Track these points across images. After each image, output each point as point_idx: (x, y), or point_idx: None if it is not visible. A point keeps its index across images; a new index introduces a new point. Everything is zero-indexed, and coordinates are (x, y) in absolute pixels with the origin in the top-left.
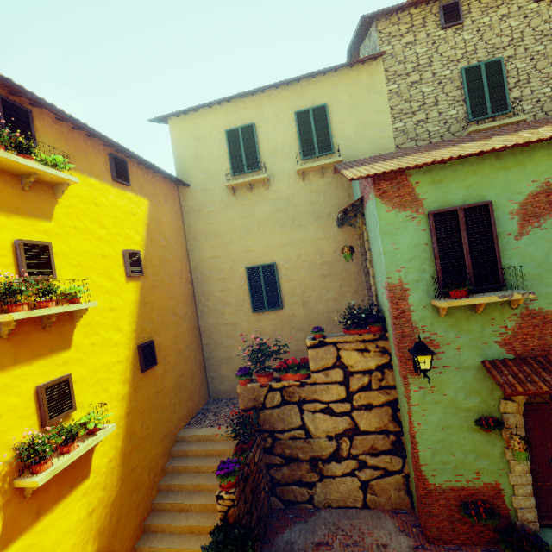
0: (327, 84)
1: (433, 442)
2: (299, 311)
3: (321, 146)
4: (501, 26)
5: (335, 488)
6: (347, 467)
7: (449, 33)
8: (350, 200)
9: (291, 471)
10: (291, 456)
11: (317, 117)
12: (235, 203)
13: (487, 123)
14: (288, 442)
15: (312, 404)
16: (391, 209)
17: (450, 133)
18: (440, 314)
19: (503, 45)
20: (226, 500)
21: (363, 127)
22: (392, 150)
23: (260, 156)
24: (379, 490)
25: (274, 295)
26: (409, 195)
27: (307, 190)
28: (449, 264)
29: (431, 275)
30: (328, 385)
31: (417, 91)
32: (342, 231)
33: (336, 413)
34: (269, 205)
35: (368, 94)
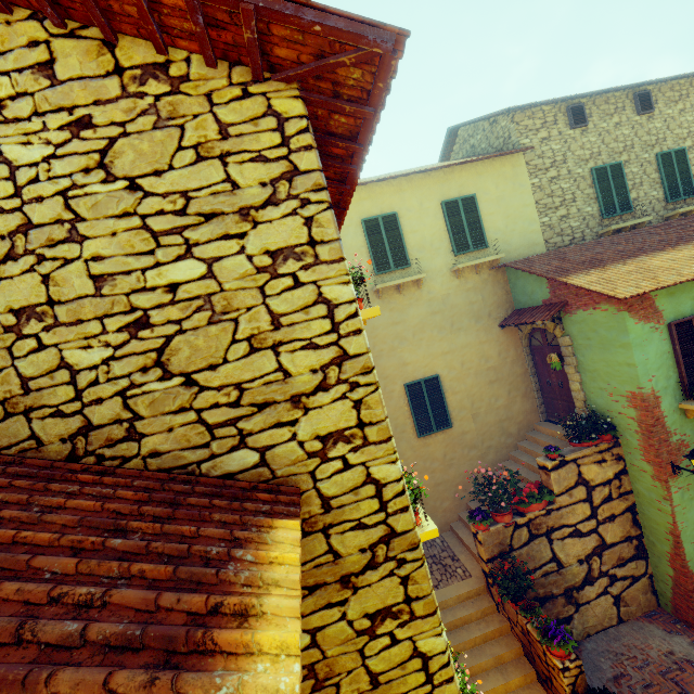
0: (472, 172)
1: (693, 536)
2: (470, 426)
3: (474, 240)
4: (616, 133)
5: (591, 614)
6: (599, 586)
7: (577, 133)
8: (509, 298)
9: (547, 612)
10: (545, 595)
11: (467, 208)
12: (381, 307)
13: (624, 223)
14: (541, 581)
15: (560, 531)
16: (638, 321)
17: (589, 229)
18: (687, 416)
19: (619, 150)
20: (572, 670)
21: (512, 220)
22: (542, 245)
23: (406, 251)
24: (629, 599)
25: (442, 412)
26: (650, 307)
27: (463, 288)
28: (691, 369)
29: (676, 381)
30: (573, 505)
31: (557, 187)
32: (505, 331)
33: (584, 533)
34: (423, 308)
35: (513, 186)
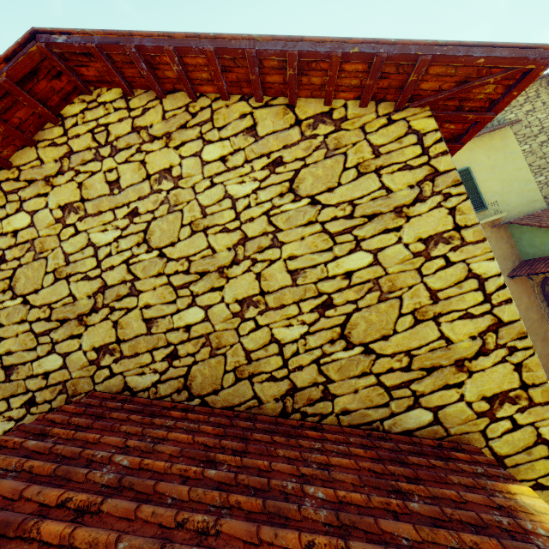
0: (463, 149)
1: None
2: None
3: (473, 204)
4: None
5: None
6: None
7: None
8: (514, 250)
9: None
10: None
11: (463, 179)
12: None
13: None
14: None
15: None
16: None
17: None
18: None
19: None
20: None
21: (508, 183)
22: (541, 201)
23: None
24: None
25: None
26: None
27: None
28: None
29: None
30: None
31: (548, 149)
32: (514, 281)
33: None
34: None
35: (504, 155)
